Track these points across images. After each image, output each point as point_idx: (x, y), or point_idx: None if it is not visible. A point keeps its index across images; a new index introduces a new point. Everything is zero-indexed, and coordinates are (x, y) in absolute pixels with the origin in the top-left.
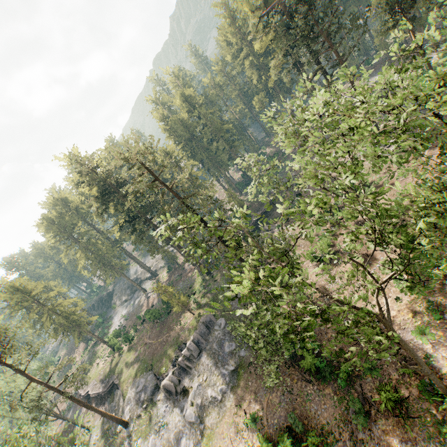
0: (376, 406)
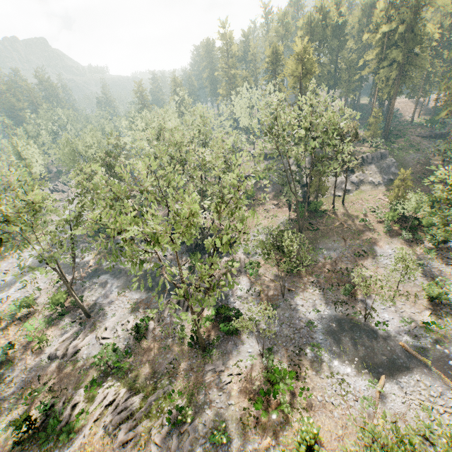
0: None
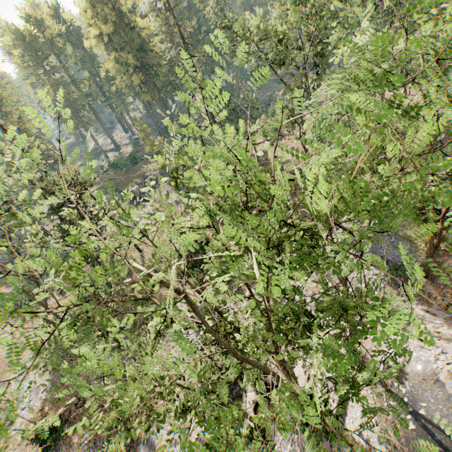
0: None
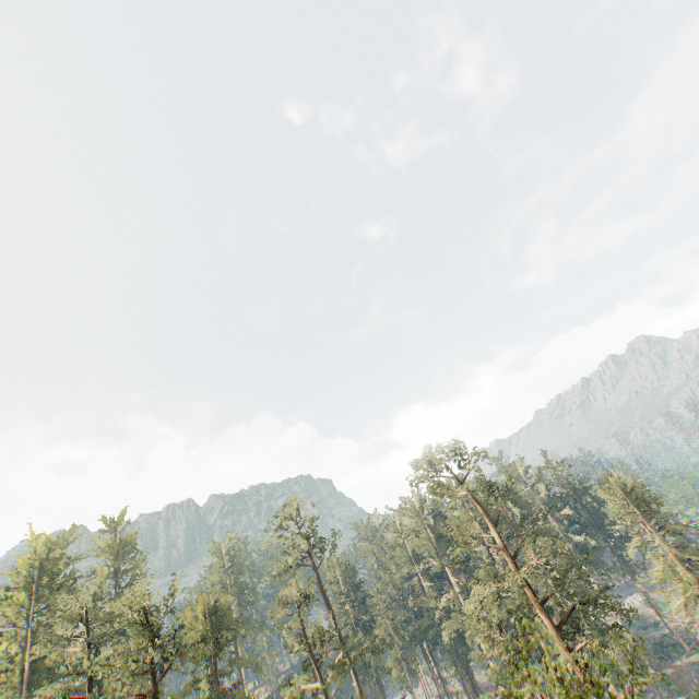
0: None
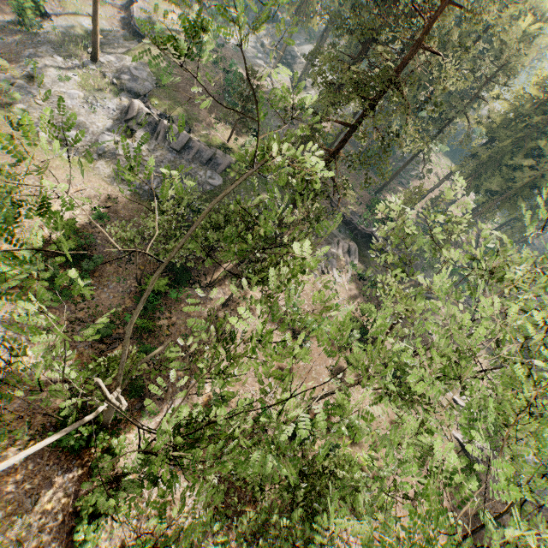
0: (106, 351)
